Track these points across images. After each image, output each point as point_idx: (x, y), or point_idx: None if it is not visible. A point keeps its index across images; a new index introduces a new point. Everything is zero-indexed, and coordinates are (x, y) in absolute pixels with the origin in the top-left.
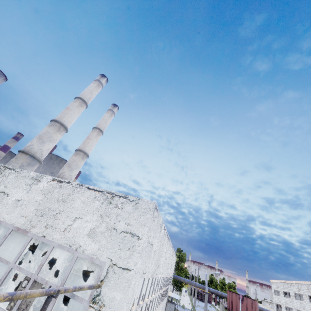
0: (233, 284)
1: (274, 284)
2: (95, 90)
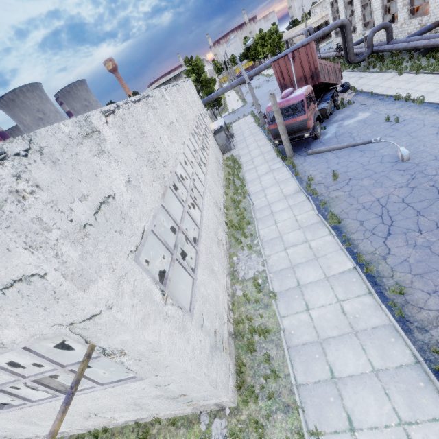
0: (273, 28)
1: None
2: None
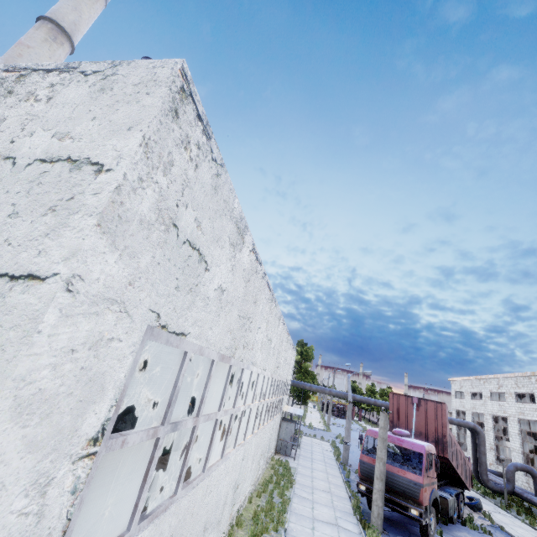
0: (387, 390)
1: (455, 384)
2: (87, 4)
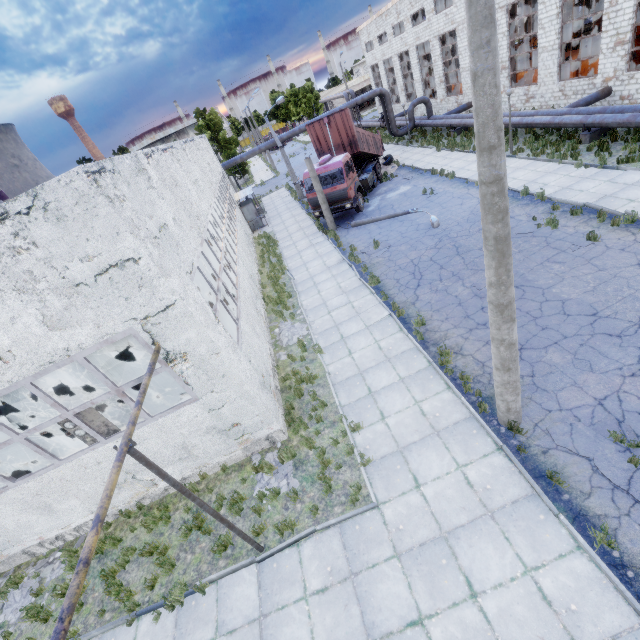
0: (308, 86)
1: (363, 34)
2: None
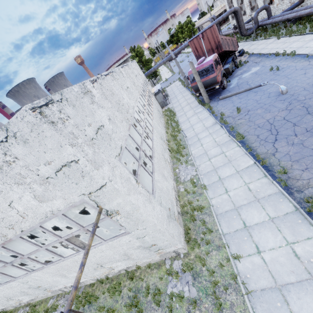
0: (188, 20)
1: None
2: None
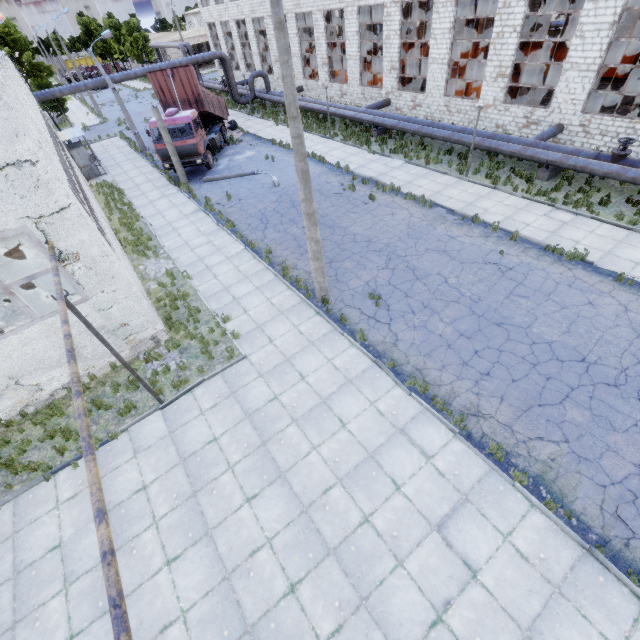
0: (133, 22)
1: None
2: None
